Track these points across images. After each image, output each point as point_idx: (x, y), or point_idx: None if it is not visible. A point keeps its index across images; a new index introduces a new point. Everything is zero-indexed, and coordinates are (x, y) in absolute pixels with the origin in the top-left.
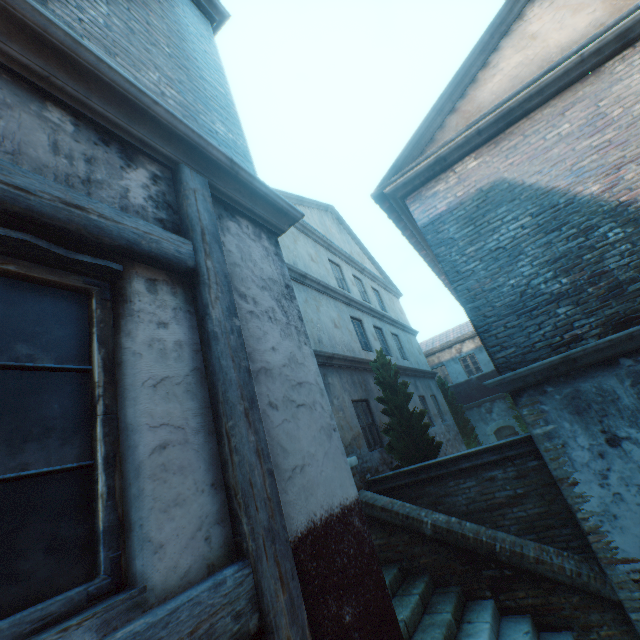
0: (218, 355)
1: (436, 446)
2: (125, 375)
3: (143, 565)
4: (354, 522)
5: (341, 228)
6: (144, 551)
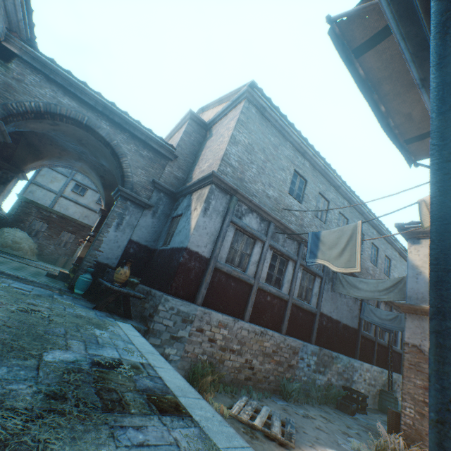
0: (402, 336)
1: None
2: (397, 335)
3: (397, 346)
4: None
5: None
6: (397, 345)
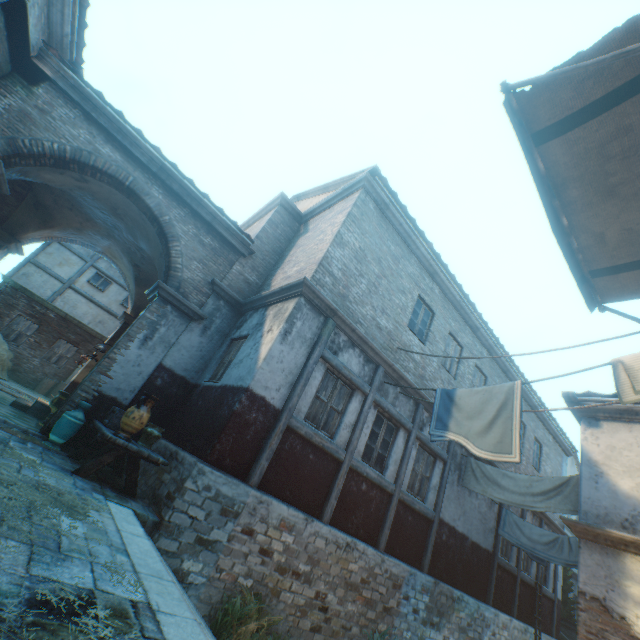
0: (556, 569)
1: (573, 619)
2: (549, 567)
3: (548, 586)
4: (559, 602)
5: (573, 461)
6: (548, 585)
